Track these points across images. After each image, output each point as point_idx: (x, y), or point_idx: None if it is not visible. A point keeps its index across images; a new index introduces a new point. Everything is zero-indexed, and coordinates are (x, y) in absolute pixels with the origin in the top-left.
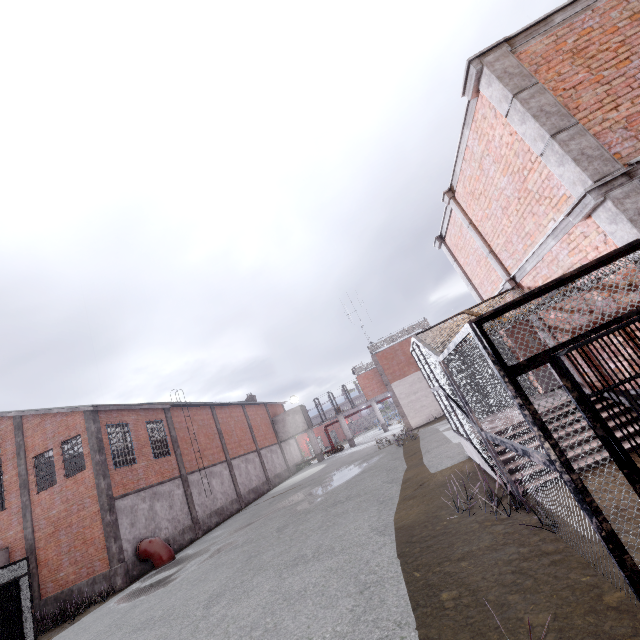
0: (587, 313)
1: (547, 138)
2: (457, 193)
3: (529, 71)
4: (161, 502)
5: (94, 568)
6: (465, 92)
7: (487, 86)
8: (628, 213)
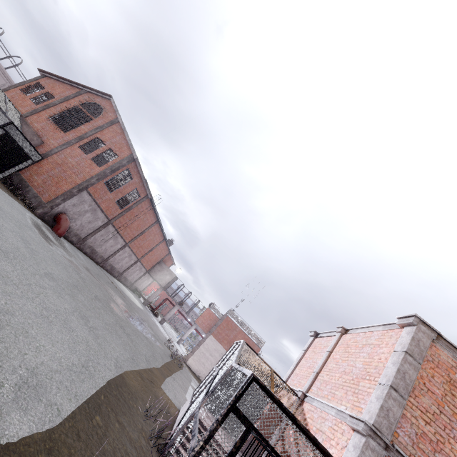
0: (282, 442)
1: (389, 383)
2: (345, 335)
3: (425, 356)
4: (91, 215)
5: (44, 194)
6: (400, 319)
7: (407, 332)
8: (362, 455)
